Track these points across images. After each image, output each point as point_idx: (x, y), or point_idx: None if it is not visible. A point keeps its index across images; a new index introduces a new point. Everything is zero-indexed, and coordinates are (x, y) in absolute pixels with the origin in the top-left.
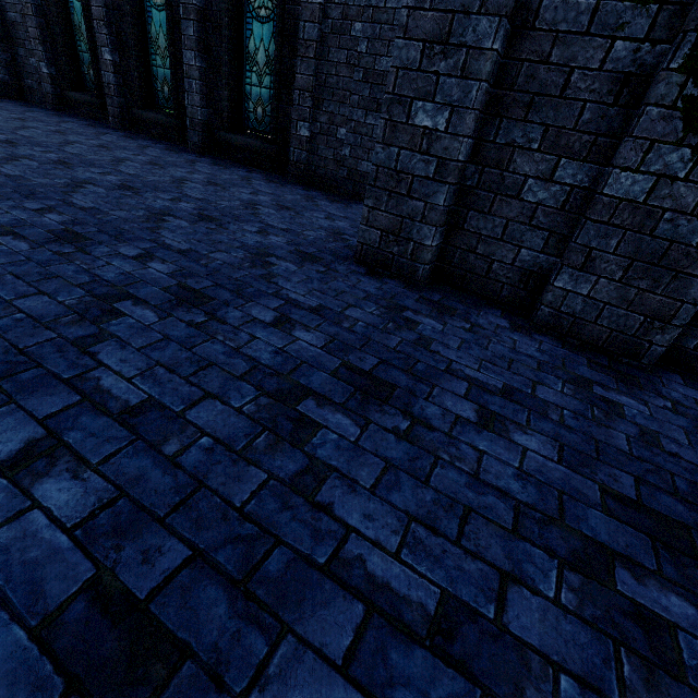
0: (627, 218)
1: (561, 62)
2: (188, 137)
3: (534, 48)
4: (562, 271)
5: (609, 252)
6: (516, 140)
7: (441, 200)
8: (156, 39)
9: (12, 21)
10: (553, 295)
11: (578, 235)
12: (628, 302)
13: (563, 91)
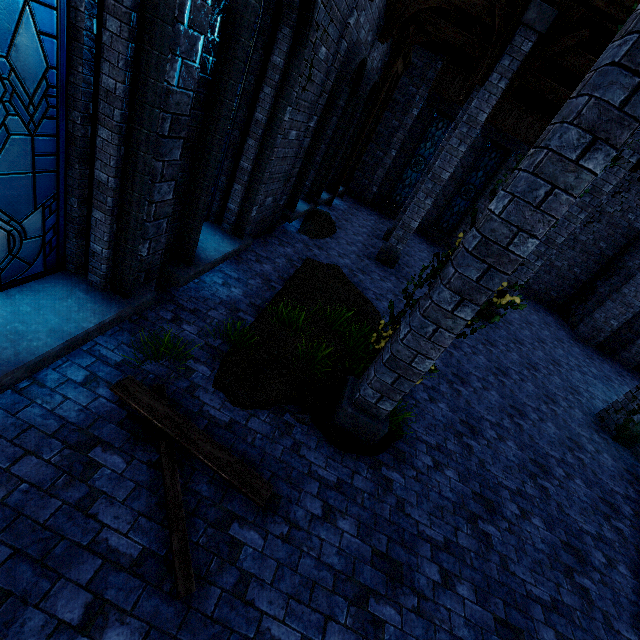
0: (638, 346)
1: (635, 320)
2: None
3: (632, 316)
4: (624, 351)
5: (633, 350)
6: (622, 327)
7: (607, 335)
8: (453, 207)
9: (364, 161)
10: (620, 355)
11: (629, 347)
12: (632, 358)
13: (633, 324)
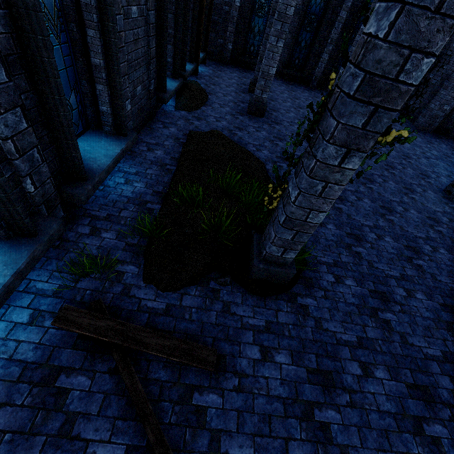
0: None
1: None
2: (311, 83)
3: None
4: None
5: None
6: (453, 109)
7: (442, 119)
8: (300, 42)
9: (214, 20)
10: (452, 133)
11: None
12: None
13: None
